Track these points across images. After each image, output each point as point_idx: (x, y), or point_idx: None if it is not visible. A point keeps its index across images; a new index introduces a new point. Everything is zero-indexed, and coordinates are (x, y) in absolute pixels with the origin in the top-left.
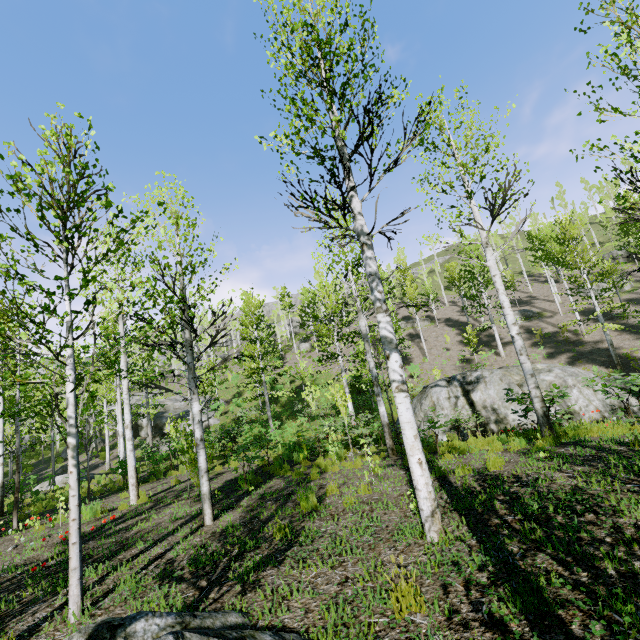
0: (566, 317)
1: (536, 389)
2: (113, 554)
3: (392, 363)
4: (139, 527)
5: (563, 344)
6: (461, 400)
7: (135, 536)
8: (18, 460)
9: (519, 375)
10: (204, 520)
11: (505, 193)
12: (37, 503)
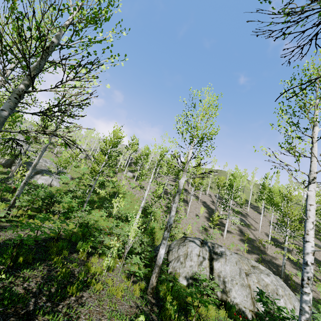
0: (261, 234)
1: None
2: None
3: None
4: None
5: (256, 248)
6: (206, 262)
7: None
8: None
9: (247, 266)
10: None
11: None
12: None
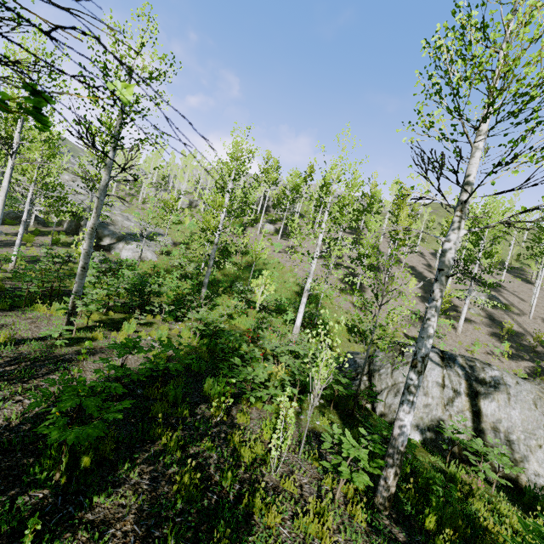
0: (535, 323)
1: None
2: None
3: None
4: None
5: (526, 350)
6: (462, 400)
7: None
8: None
9: None
10: None
11: None
12: None
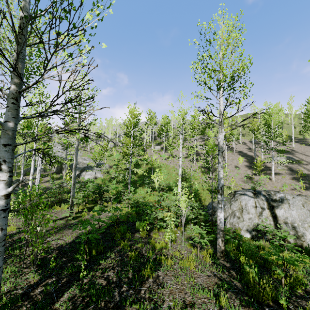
0: None
1: None
2: None
3: None
4: None
5: None
6: (266, 211)
7: None
8: None
9: None
10: None
11: None
12: None
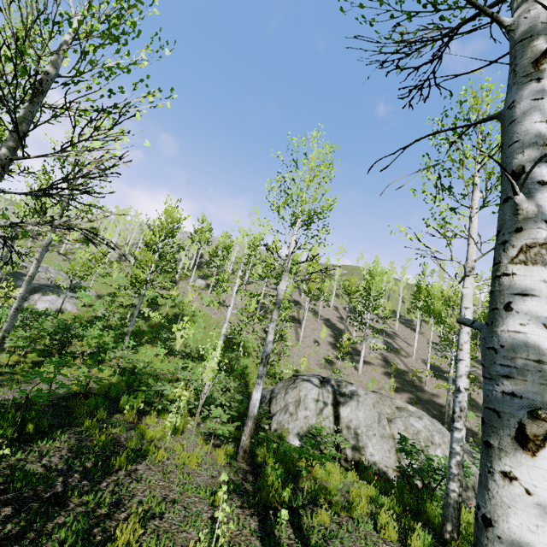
0: (416, 363)
1: (461, 468)
2: None
3: (542, 473)
4: None
5: (408, 384)
6: (329, 409)
7: None
8: None
9: (391, 408)
10: None
11: None
12: None
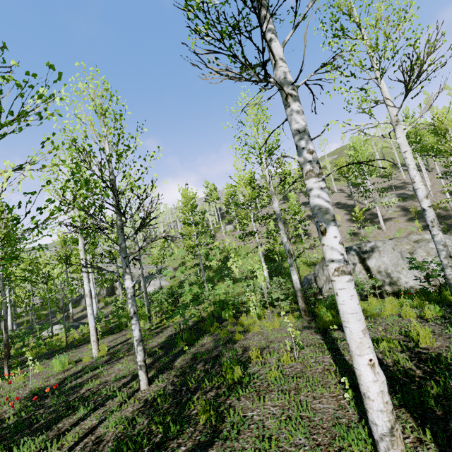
0: (436, 197)
1: (449, 259)
2: (56, 420)
3: (329, 239)
4: (89, 385)
5: None
6: (358, 266)
7: (82, 396)
8: (5, 323)
9: (409, 244)
10: (140, 385)
11: (423, 63)
12: (31, 351)
